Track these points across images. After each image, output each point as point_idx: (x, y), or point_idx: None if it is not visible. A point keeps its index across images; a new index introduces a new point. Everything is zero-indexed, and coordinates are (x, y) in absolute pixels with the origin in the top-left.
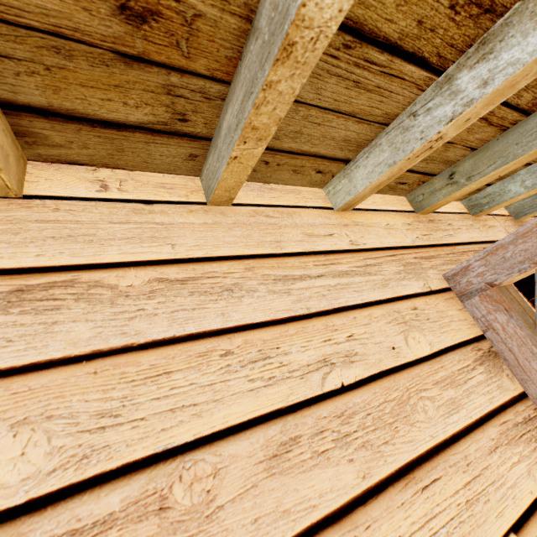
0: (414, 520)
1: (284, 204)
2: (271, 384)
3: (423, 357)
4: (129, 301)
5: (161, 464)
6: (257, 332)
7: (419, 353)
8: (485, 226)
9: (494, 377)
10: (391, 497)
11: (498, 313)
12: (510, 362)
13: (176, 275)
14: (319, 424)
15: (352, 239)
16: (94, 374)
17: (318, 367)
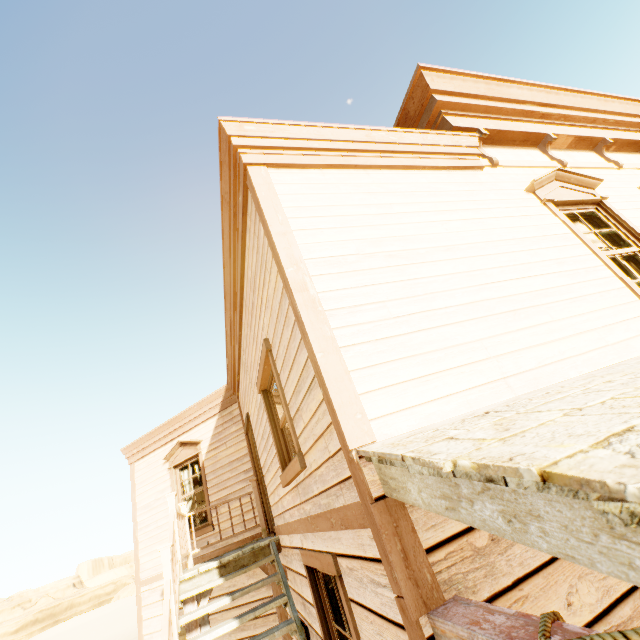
0: None
1: None
2: None
3: None
4: None
5: (633, 593)
6: None
7: None
8: None
9: None
10: None
11: None
12: None
13: None
14: None
15: None
16: None
17: None
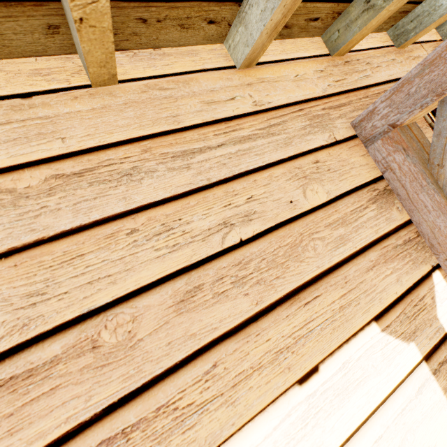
0: (296, 325)
1: (180, 71)
2: (175, 250)
3: (319, 206)
4: (31, 201)
5: (88, 320)
6: (159, 209)
7: (315, 203)
8: (409, 58)
9: (384, 212)
10: (278, 313)
11: (397, 153)
12: (402, 197)
13: (72, 169)
14: (219, 273)
15: (256, 100)
16: (15, 267)
17: (218, 229)
